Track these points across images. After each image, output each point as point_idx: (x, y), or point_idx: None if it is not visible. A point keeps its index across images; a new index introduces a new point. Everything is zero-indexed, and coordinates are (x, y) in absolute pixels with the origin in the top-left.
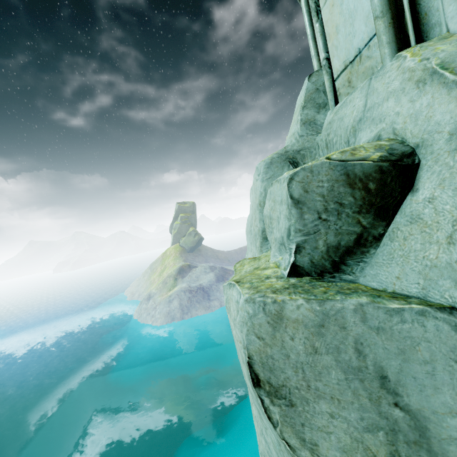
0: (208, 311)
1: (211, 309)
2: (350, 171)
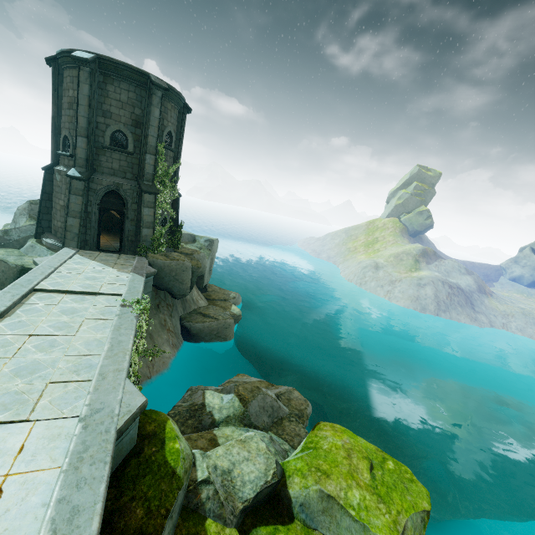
0: (476, 324)
1: (479, 323)
2: None
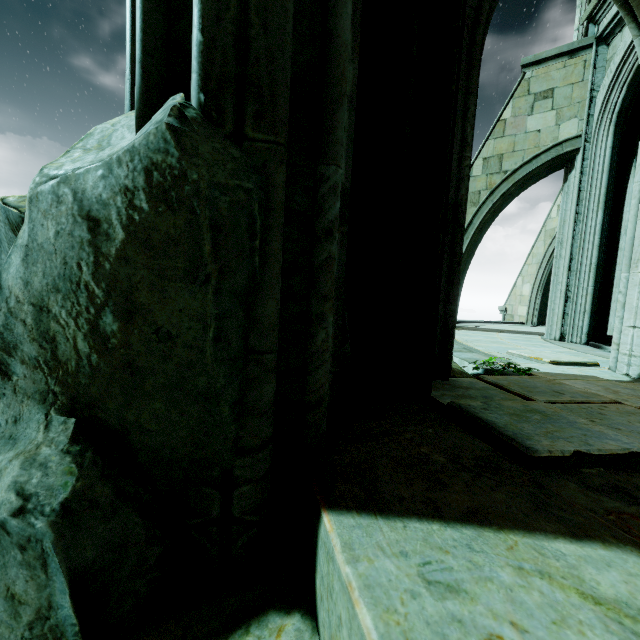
0: None
1: None
2: (9, 217)
